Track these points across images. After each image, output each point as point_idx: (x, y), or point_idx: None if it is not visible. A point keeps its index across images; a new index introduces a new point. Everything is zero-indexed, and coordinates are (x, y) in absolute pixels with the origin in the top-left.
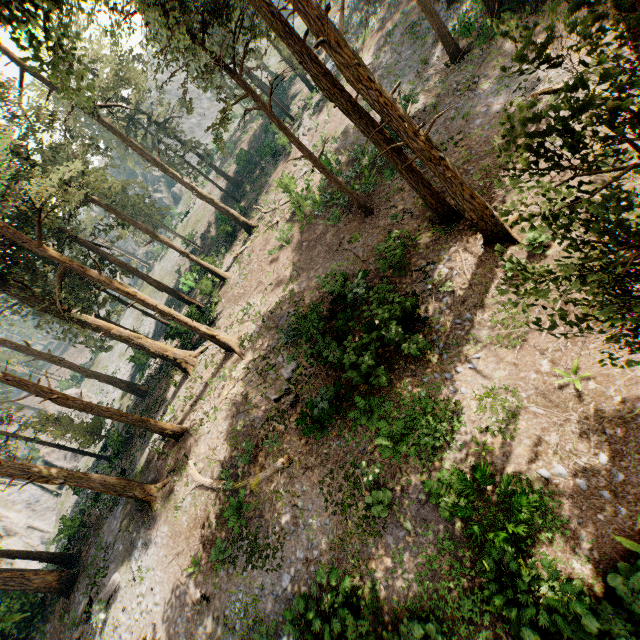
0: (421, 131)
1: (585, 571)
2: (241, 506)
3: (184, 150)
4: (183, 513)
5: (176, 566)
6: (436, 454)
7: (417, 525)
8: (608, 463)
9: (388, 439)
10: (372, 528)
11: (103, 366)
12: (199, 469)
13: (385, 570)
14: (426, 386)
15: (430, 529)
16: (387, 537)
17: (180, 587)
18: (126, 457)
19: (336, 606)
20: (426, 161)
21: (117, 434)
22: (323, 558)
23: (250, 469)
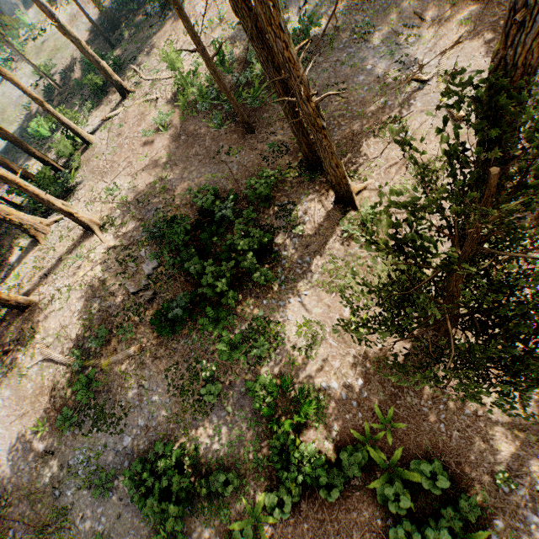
0: (314, 97)
1: (330, 446)
2: (91, 381)
3: None
4: (29, 381)
5: (20, 425)
6: (260, 362)
7: (236, 409)
8: (362, 385)
9: (227, 345)
10: (202, 408)
11: None
12: (48, 343)
13: (207, 437)
14: (264, 309)
15: (244, 412)
16: (212, 415)
17: (24, 442)
18: None
19: (166, 469)
20: (310, 125)
21: None
22: (160, 427)
23: (102, 351)
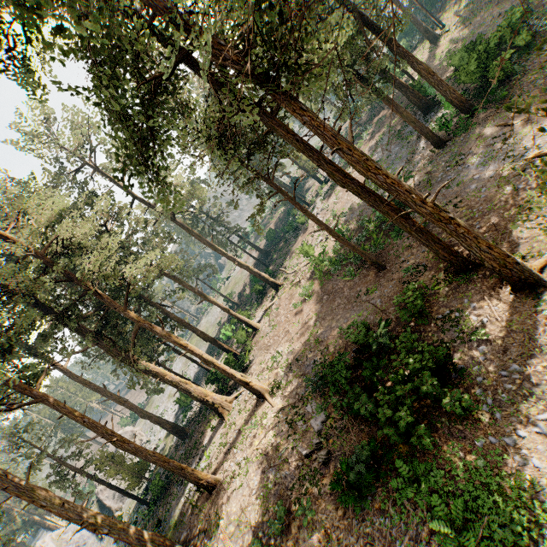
0: (427, 199)
1: None
2: None
3: (229, 234)
4: None
5: None
6: None
7: None
8: None
9: (446, 523)
10: None
11: (155, 406)
12: (229, 532)
13: None
14: (482, 453)
15: None
16: None
17: None
18: (163, 504)
19: None
20: (436, 222)
21: (158, 478)
22: None
23: (282, 541)
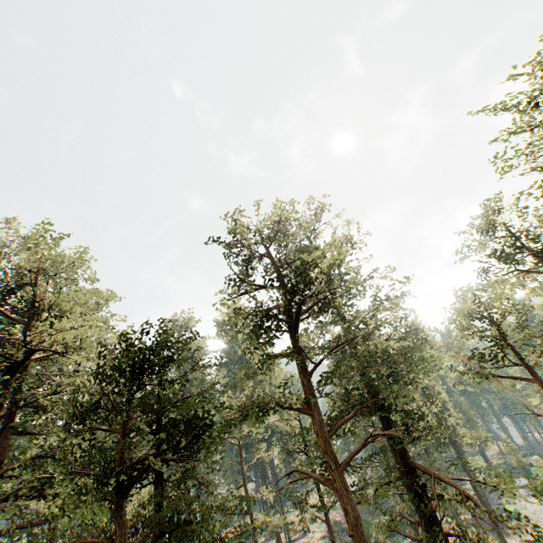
0: None
1: None
2: None
3: None
4: None
5: None
6: None
7: None
8: None
9: None
10: None
11: None
12: None
13: None
14: None
15: None
16: None
17: None
18: None
19: None
20: None
21: None
22: None
23: None
